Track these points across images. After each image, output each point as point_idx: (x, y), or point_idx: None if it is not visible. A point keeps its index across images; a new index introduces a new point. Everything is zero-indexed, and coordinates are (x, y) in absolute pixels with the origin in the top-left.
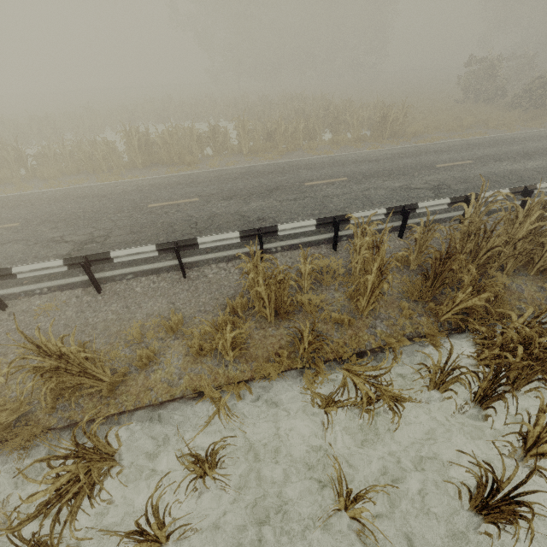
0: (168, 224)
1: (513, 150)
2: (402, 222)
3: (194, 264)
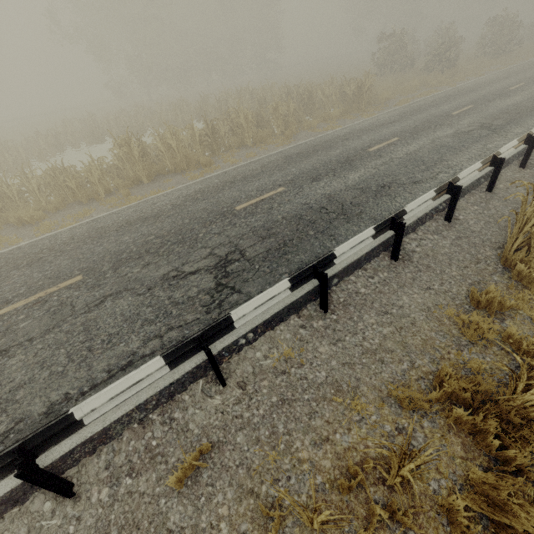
0: (294, 217)
1: (486, 94)
2: (526, 151)
3: (386, 244)
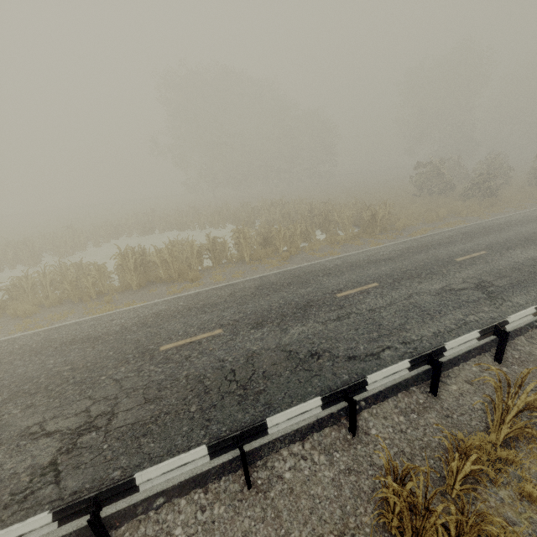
0: (196, 378)
1: (511, 237)
2: (498, 344)
3: (255, 454)
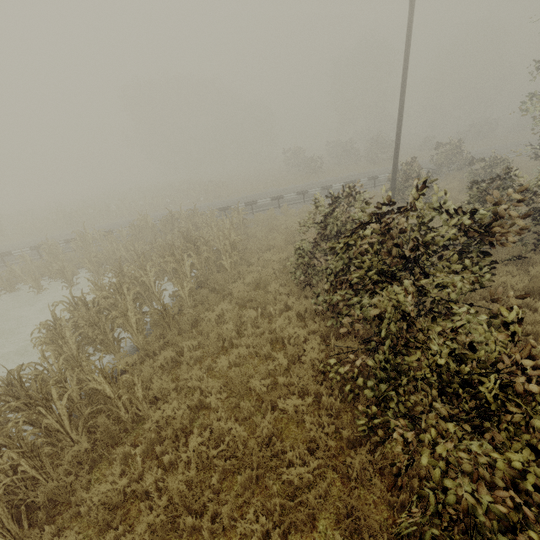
0: None
1: (251, 199)
2: None
3: None
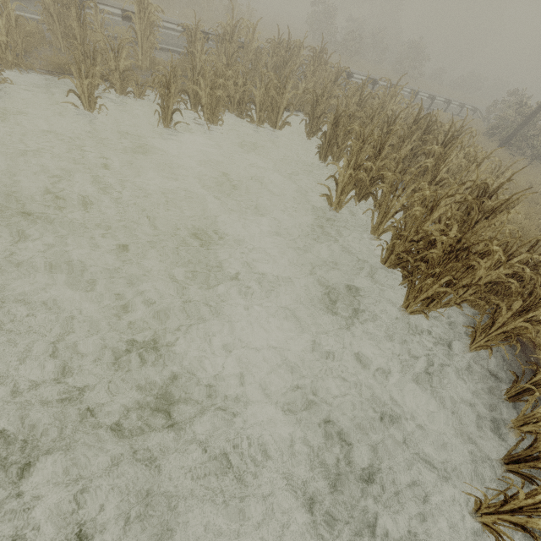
0: None
1: None
2: None
3: None
